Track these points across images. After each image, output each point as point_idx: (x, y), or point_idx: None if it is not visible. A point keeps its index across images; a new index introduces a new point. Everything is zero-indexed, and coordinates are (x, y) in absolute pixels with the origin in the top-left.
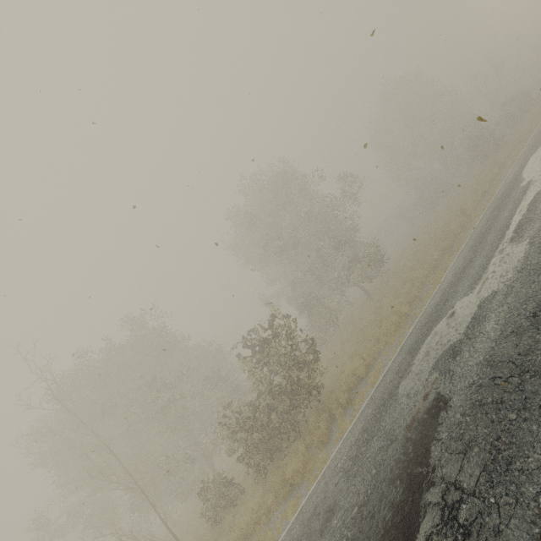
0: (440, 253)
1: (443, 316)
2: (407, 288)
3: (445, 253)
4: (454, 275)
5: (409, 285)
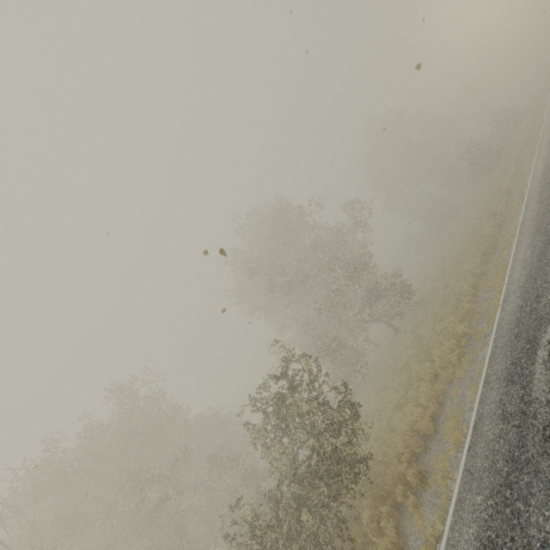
0: (483, 257)
1: (549, 316)
2: (452, 306)
3: (489, 256)
4: (528, 267)
5: (454, 301)
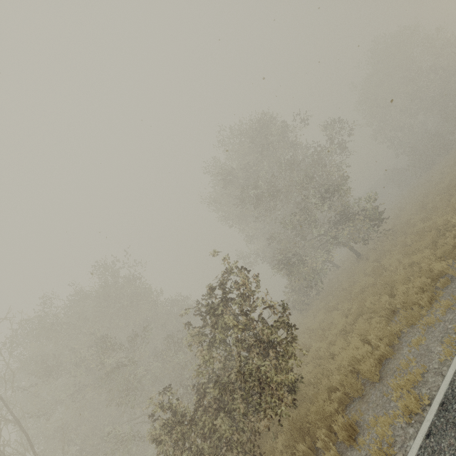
0: None
1: None
2: (430, 240)
3: None
4: None
5: (434, 235)
